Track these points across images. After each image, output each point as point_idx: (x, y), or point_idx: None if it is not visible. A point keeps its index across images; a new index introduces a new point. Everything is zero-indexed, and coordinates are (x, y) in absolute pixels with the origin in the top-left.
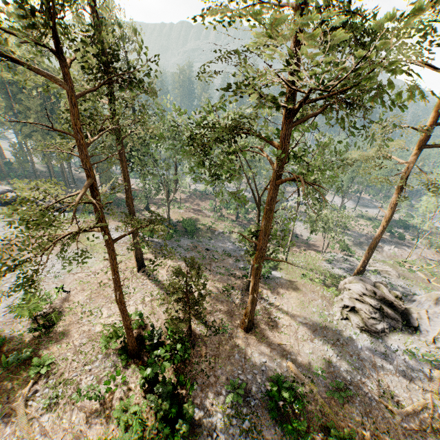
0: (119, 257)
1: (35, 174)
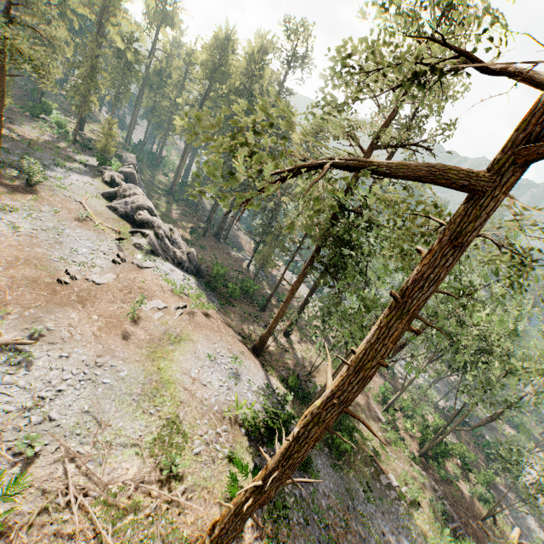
0: (185, 463)
1: (196, 207)
